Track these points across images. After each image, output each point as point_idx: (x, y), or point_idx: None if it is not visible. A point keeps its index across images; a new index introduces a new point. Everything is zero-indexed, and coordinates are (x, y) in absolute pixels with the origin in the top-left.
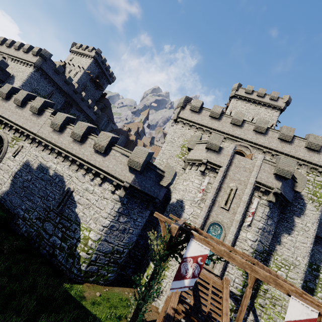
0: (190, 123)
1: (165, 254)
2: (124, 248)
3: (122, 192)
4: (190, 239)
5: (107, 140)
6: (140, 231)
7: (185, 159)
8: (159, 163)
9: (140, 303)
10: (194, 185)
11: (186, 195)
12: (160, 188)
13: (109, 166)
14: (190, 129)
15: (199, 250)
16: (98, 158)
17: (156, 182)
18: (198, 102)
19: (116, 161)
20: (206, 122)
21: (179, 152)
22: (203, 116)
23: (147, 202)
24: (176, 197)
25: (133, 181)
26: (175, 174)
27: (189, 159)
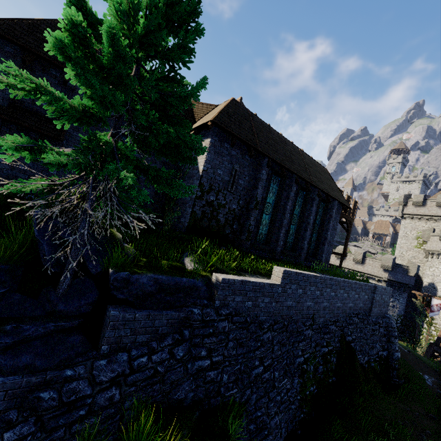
0: (417, 216)
1: (422, 305)
2: (397, 317)
3: (383, 284)
4: (432, 298)
5: (361, 255)
6: (404, 309)
7: (424, 250)
8: (400, 255)
9: (418, 322)
10: (439, 270)
11: (435, 278)
12: (409, 277)
13: (368, 270)
14: (420, 221)
15: (437, 302)
16: (358, 266)
17: (405, 274)
18: (419, 197)
19: (372, 266)
20: (435, 212)
21: (416, 243)
22: (429, 208)
23: (403, 287)
24: (427, 281)
25: (388, 277)
26: (418, 266)
27: (428, 249)
